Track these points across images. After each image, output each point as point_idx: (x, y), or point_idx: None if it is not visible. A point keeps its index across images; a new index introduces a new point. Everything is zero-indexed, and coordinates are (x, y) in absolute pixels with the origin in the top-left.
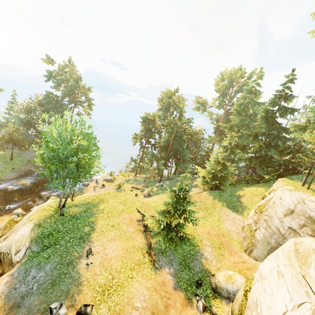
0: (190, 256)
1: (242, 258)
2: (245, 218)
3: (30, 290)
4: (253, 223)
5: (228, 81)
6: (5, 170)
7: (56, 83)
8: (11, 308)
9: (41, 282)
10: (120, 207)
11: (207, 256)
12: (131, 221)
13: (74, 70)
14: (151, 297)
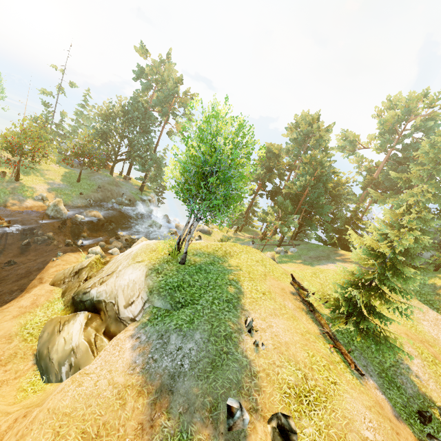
0: (388, 366)
1: None
2: None
3: (180, 368)
4: None
5: (402, 111)
6: (71, 193)
7: (145, 85)
8: (159, 392)
9: (193, 358)
10: (260, 268)
11: (417, 372)
12: (283, 291)
13: (174, 69)
14: (382, 426)
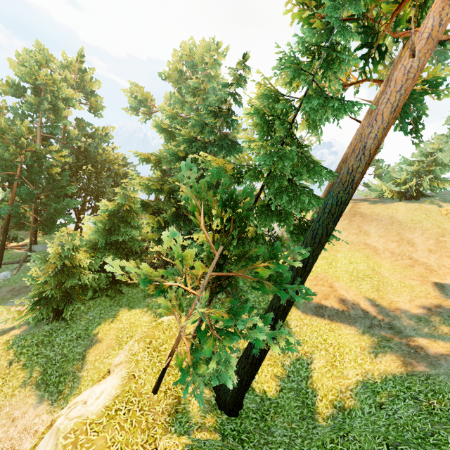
0: None
1: None
2: None
3: None
4: None
5: (187, 65)
6: None
7: None
8: None
9: None
10: None
11: None
12: None
13: None
14: None
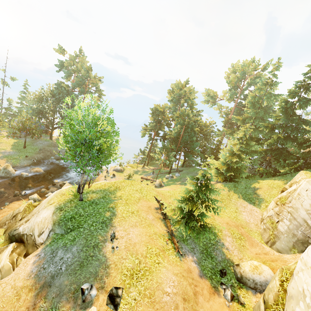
0: (210, 245)
1: (264, 250)
2: (263, 210)
3: (59, 271)
4: (274, 215)
5: (240, 74)
6: (19, 157)
7: (67, 73)
8: (42, 287)
9: (69, 263)
10: (137, 195)
11: (228, 246)
12: (149, 208)
13: (85, 60)
14: (180, 283)
